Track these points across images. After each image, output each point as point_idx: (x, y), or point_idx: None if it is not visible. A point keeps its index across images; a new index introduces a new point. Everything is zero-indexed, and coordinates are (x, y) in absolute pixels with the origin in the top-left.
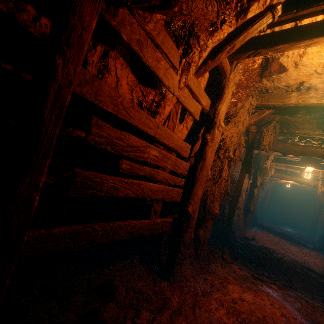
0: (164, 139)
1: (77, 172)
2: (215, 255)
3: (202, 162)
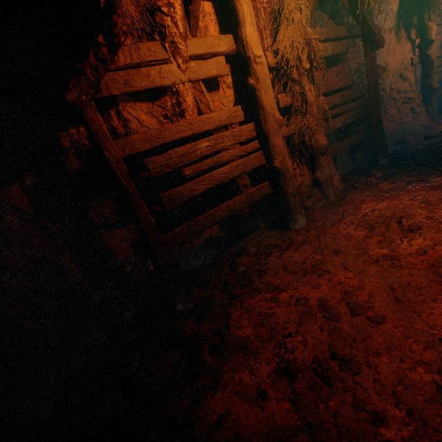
0: (204, 127)
1: (162, 196)
2: (355, 186)
3: (261, 112)
